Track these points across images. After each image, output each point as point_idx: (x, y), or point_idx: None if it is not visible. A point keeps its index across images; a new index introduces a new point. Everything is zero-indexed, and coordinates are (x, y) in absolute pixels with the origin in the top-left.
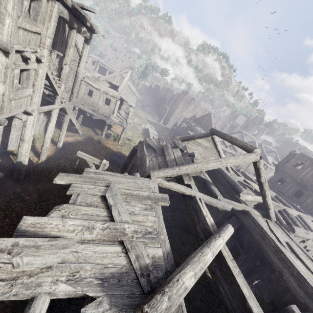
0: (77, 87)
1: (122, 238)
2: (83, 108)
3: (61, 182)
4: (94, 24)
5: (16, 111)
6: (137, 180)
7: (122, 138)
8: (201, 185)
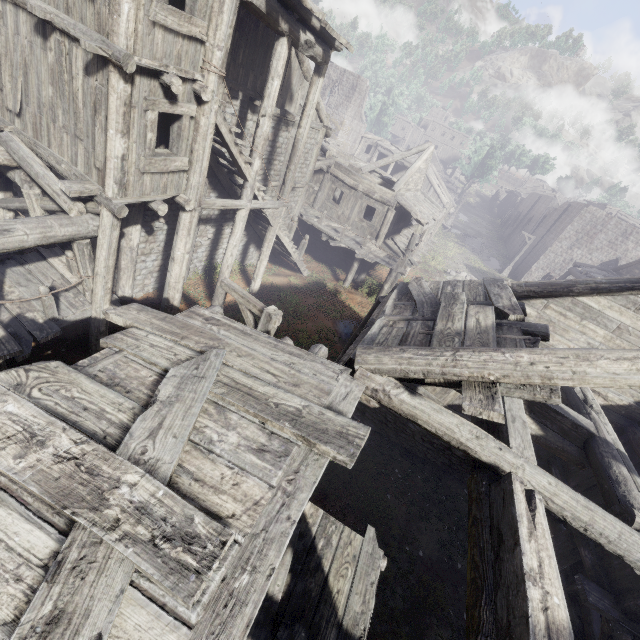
0: (292, 171)
1: (75, 514)
2: (317, 225)
3: (118, 319)
4: (318, 10)
5: (153, 197)
6: (302, 362)
7: (384, 291)
8: (571, 448)
